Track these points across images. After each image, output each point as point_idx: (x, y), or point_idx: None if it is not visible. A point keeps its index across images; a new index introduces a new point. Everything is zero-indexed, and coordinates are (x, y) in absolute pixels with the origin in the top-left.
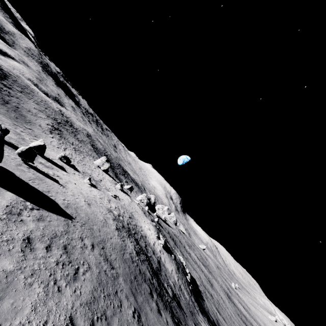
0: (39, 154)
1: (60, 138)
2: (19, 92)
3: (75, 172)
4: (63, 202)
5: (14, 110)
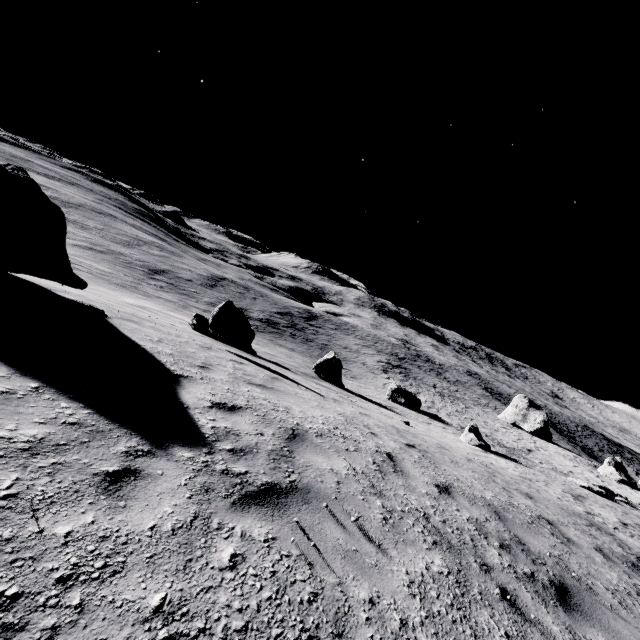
0: (329, 380)
1: (405, 378)
2: (331, 330)
3: (431, 421)
4: (233, 396)
5: (320, 348)
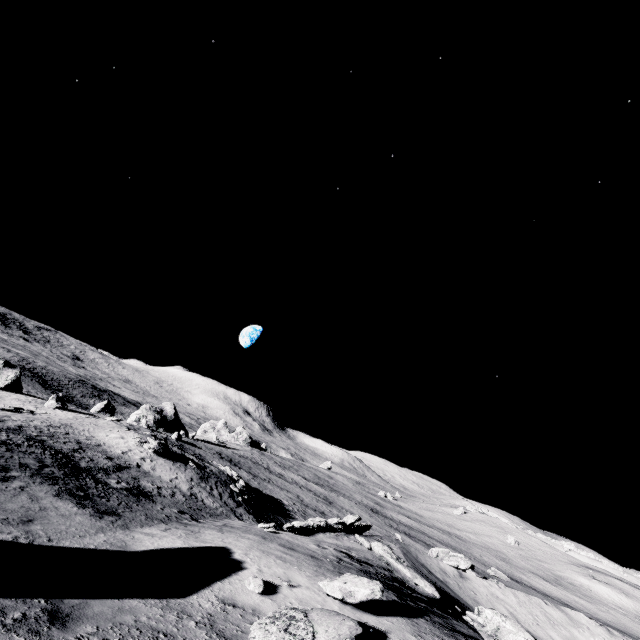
0: None
1: None
2: None
3: None
4: None
5: None
